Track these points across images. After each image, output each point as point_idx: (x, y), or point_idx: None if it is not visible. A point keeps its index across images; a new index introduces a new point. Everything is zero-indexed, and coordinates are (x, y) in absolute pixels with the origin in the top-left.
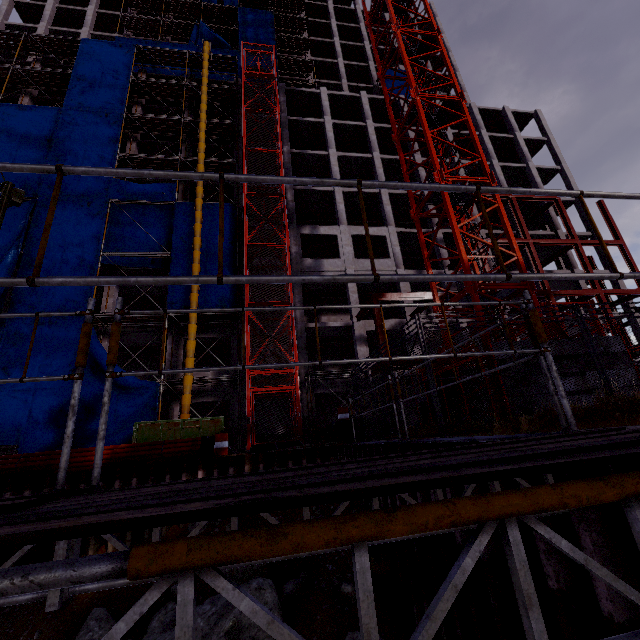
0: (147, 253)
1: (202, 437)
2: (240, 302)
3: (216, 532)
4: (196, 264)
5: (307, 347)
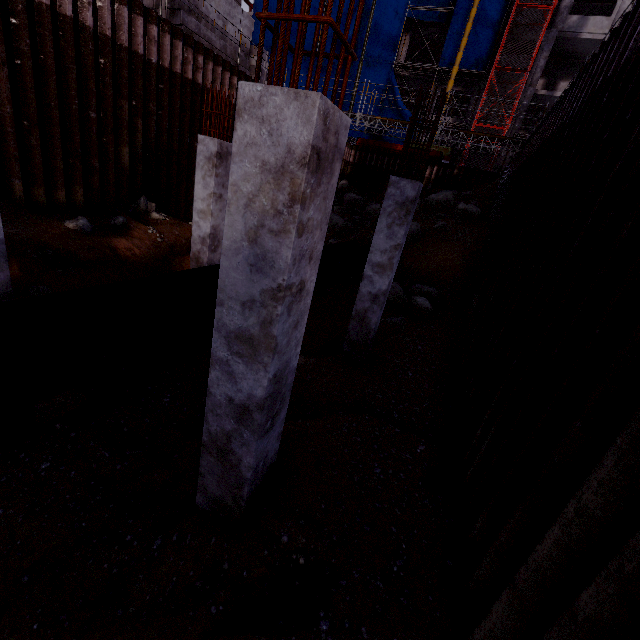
0: (438, 8)
1: (440, 152)
2: (491, 62)
3: (435, 191)
4: (470, 24)
5: (531, 112)
